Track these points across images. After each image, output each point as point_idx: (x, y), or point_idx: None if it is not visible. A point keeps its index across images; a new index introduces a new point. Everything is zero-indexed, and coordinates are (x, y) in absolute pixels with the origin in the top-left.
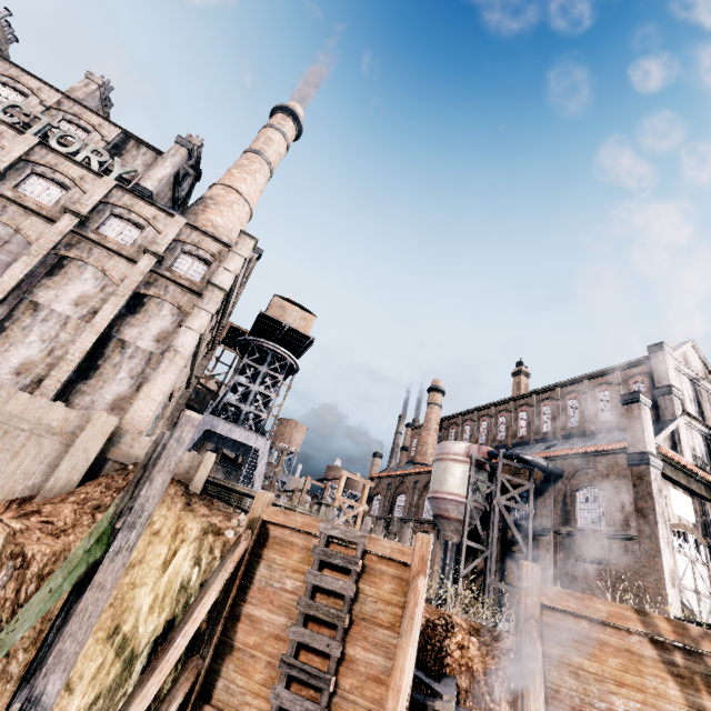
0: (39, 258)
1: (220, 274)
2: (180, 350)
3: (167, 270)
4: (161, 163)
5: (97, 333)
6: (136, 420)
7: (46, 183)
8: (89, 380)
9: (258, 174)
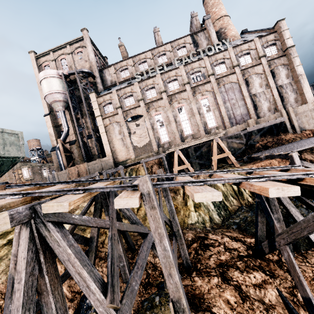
0: (243, 84)
1: (287, 42)
2: (301, 74)
3: (268, 58)
4: (210, 32)
5: (275, 89)
6: (310, 99)
7: (218, 66)
8: (284, 101)
9: (220, 1)
